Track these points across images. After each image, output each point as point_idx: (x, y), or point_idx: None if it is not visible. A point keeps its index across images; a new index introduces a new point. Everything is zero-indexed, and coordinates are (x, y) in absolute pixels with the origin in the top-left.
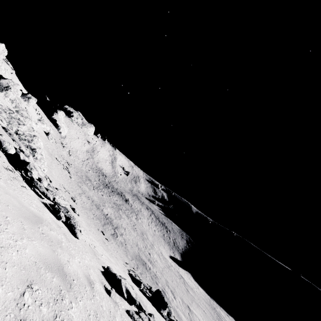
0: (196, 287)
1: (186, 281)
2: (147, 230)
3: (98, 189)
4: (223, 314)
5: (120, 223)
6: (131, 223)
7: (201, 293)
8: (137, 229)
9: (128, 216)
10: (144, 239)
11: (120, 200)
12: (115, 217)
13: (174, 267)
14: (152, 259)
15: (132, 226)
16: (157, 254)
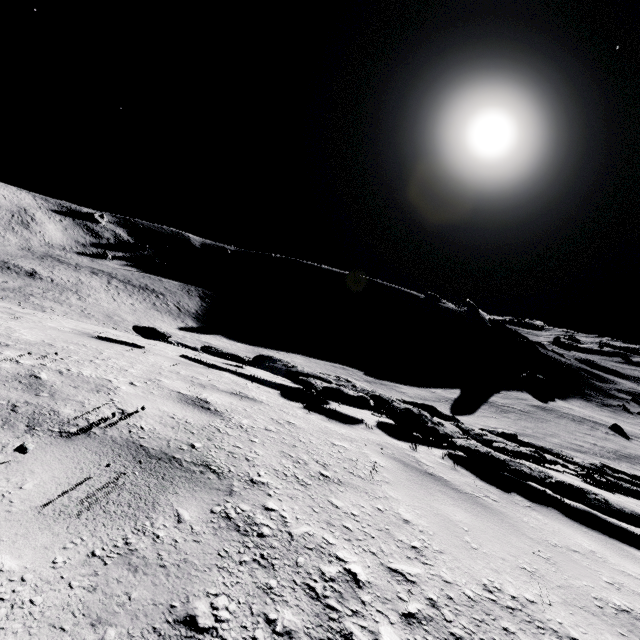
0: (233, 345)
1: (215, 344)
2: (116, 309)
3: None
4: (272, 354)
5: None
6: (74, 309)
7: (240, 348)
8: (94, 315)
9: (59, 301)
10: (118, 323)
11: (14, 279)
12: None
13: (190, 338)
14: None
15: (79, 313)
16: None
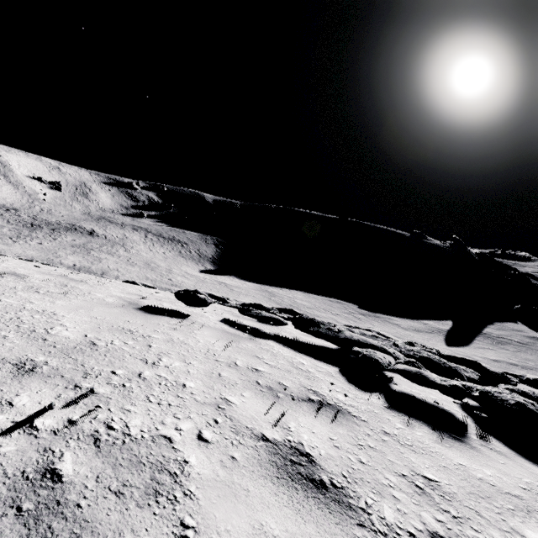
0: (243, 284)
1: (229, 284)
2: (152, 258)
3: (23, 238)
4: (276, 290)
5: (104, 267)
6: (122, 259)
7: (249, 286)
8: (136, 263)
9: (111, 253)
10: (155, 269)
11: (80, 237)
12: (90, 263)
13: (209, 279)
14: (176, 282)
15: (126, 262)
16: (181, 276)
